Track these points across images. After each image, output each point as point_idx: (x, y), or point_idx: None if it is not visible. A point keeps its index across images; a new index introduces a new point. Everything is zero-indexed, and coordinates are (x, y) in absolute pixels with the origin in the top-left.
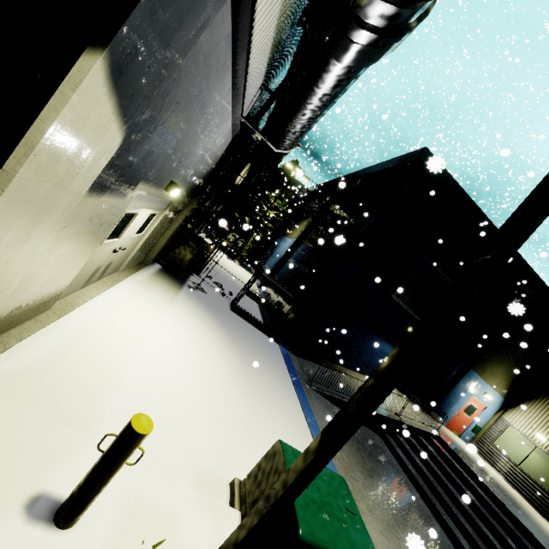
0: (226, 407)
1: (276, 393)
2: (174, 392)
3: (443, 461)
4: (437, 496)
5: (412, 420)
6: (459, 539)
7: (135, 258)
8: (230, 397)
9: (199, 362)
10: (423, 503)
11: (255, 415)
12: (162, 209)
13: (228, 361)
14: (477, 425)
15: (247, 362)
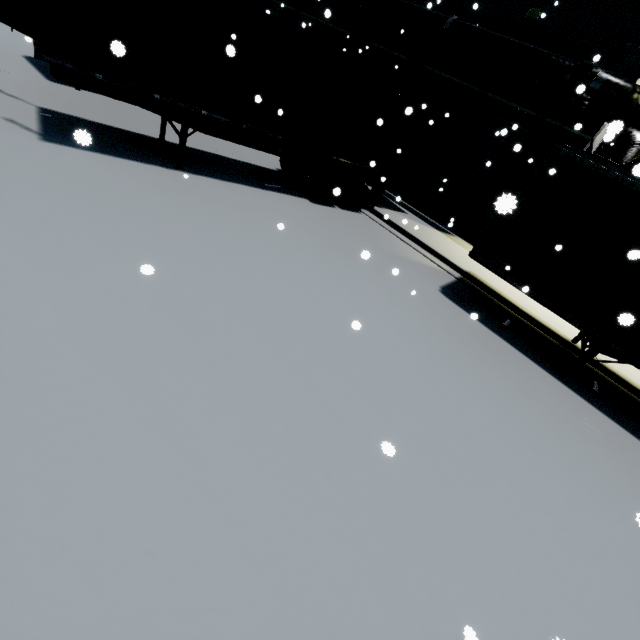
0: None
1: None
2: None
3: None
4: None
5: None
6: None
7: None
8: None
9: None
10: None
11: None
12: None
13: None
14: None
15: None
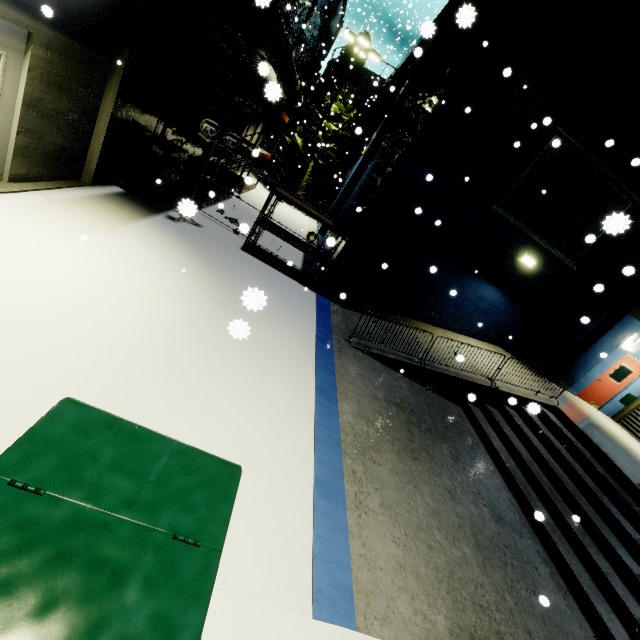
0: (128, 360)
1: (270, 347)
2: (1, 333)
3: (555, 440)
4: (535, 485)
5: (514, 387)
6: (556, 544)
7: (34, 162)
8: (151, 347)
9: (111, 300)
10: (507, 494)
11: (195, 373)
12: (13, 50)
13: (186, 304)
14: (629, 394)
15: (231, 308)
